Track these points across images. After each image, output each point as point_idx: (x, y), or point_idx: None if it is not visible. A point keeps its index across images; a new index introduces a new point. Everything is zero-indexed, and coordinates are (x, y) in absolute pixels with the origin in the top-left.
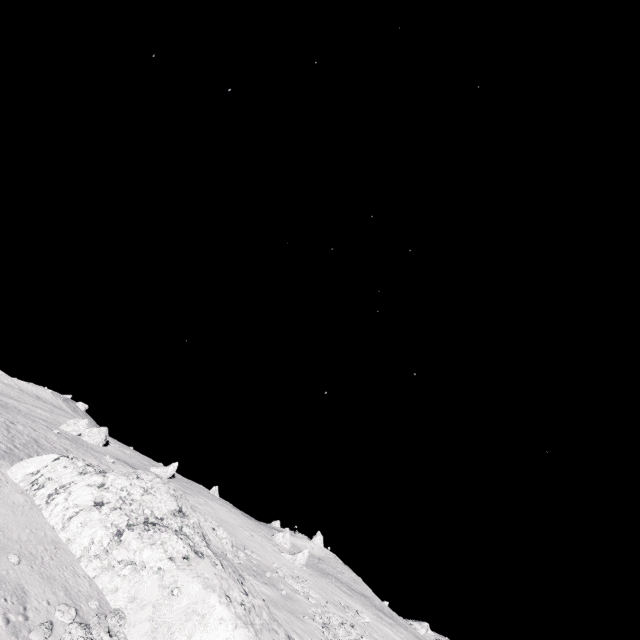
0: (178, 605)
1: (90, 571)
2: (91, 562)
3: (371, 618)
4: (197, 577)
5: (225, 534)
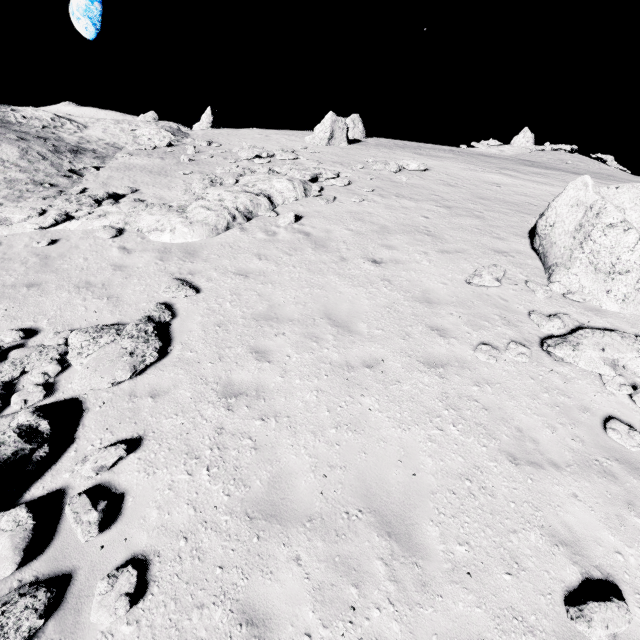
0: None
1: None
2: None
3: (453, 169)
4: None
5: (153, 132)
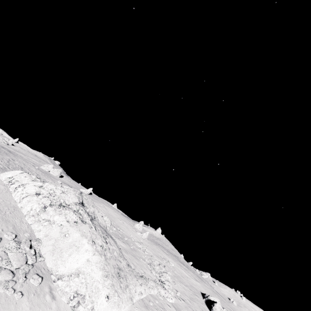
0: (67, 241)
1: (29, 221)
2: (30, 218)
3: (175, 265)
4: (79, 231)
5: (108, 219)
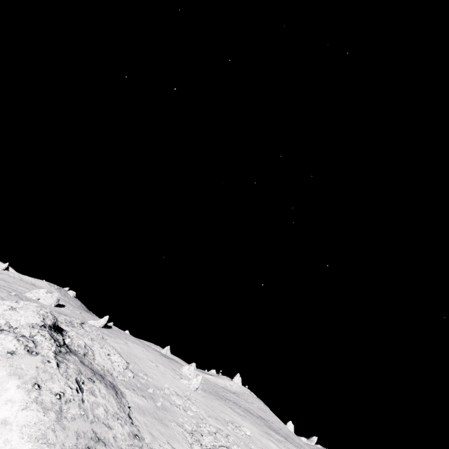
0: None
1: None
2: None
3: (256, 433)
4: (9, 366)
5: (119, 359)
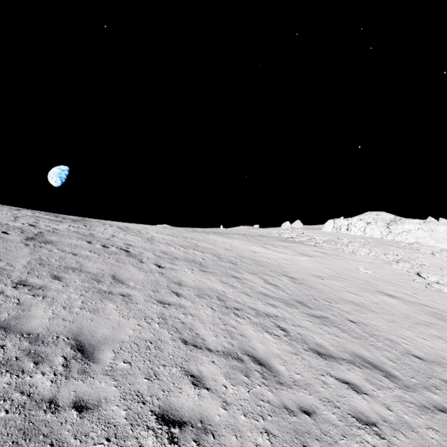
0: (439, 233)
1: (390, 239)
2: (387, 237)
3: None
4: (437, 224)
5: None
